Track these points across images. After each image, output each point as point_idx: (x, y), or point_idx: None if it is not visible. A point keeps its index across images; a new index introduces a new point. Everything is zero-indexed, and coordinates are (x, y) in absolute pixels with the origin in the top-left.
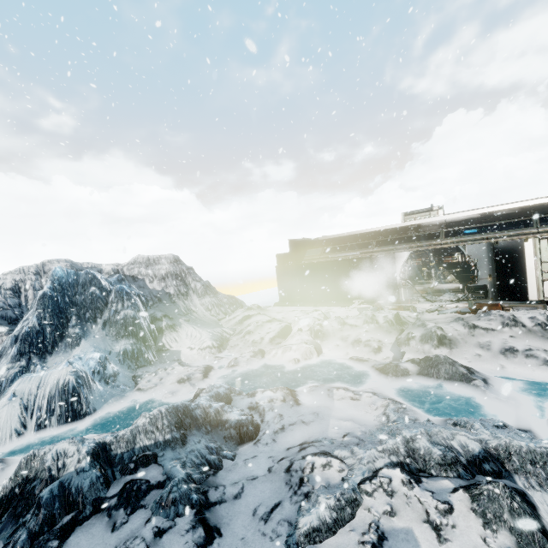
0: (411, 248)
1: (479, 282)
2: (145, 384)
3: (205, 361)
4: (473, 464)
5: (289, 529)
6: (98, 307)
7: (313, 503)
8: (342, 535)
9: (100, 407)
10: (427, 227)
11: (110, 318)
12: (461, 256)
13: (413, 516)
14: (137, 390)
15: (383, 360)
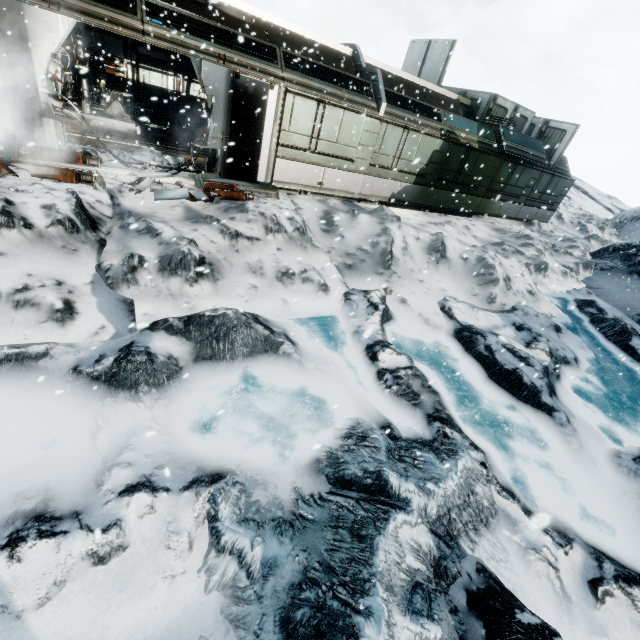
0: (69, 10)
1: (211, 142)
2: None
3: None
4: (439, 577)
5: None
6: None
7: None
8: None
9: None
10: None
11: None
12: (132, 69)
13: None
14: None
15: (93, 340)
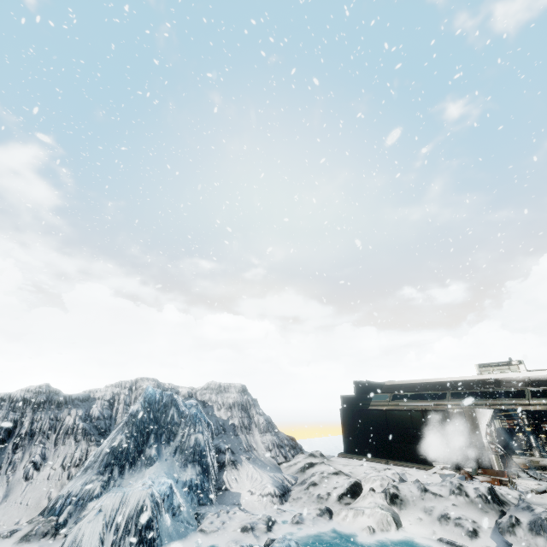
0: (493, 405)
1: None
2: (208, 525)
3: (267, 512)
4: None
5: None
6: (173, 429)
7: None
8: None
9: (166, 542)
10: (508, 383)
11: (182, 443)
12: None
13: None
14: (199, 531)
15: None
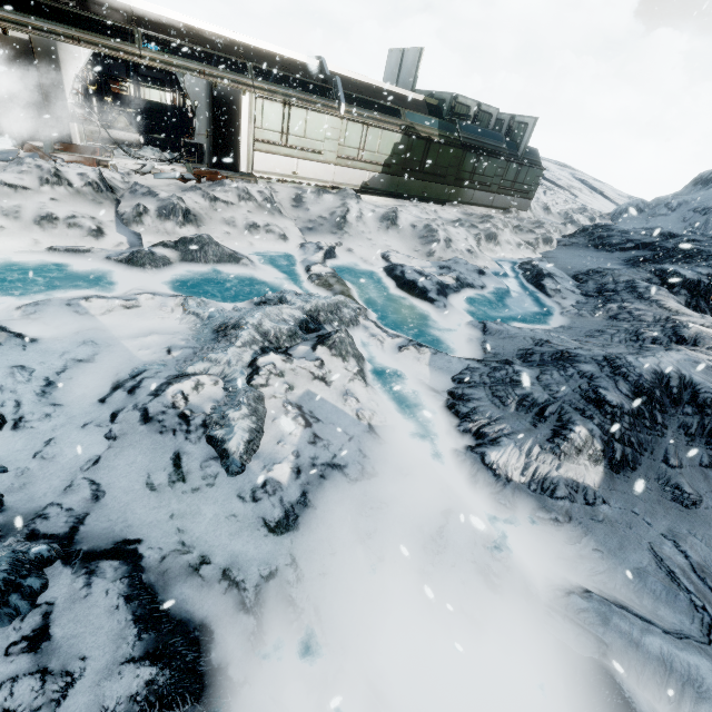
0: (87, 44)
1: (197, 138)
2: None
3: None
4: (303, 328)
5: (221, 463)
6: None
7: (227, 424)
8: (271, 428)
9: None
10: (102, 7)
11: None
12: (134, 87)
13: (305, 381)
14: None
15: (116, 249)
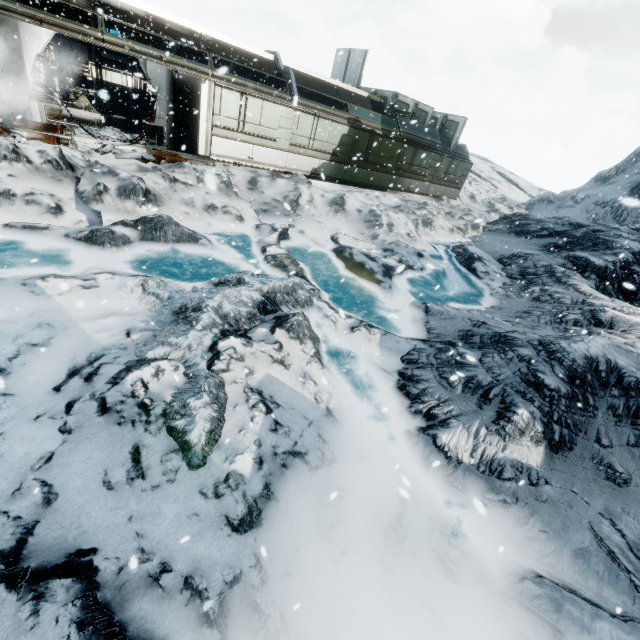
0: (49, 25)
1: (158, 121)
2: None
3: None
4: (261, 309)
5: (182, 455)
6: None
7: (188, 414)
8: (232, 416)
9: None
10: None
11: None
12: (96, 69)
13: (264, 365)
14: None
15: (75, 226)
